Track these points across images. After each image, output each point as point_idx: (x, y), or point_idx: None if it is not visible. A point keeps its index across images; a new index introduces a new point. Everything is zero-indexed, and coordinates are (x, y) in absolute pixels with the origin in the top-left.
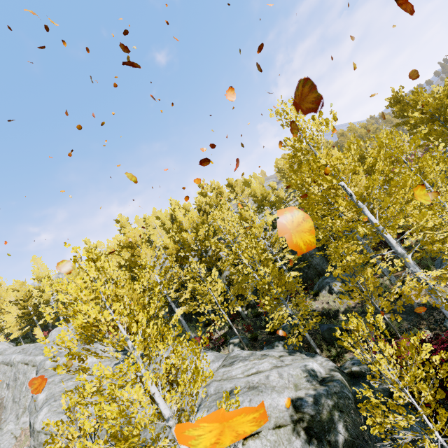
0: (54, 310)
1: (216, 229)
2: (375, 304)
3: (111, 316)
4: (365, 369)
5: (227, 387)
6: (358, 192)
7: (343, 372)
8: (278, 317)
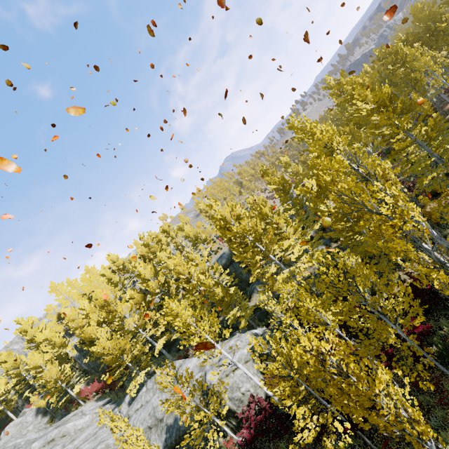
0: (1, 407)
1: (177, 273)
2: (276, 290)
3: (190, 312)
4: (279, 324)
5: (216, 360)
6: (253, 241)
7: (270, 329)
8: (232, 314)
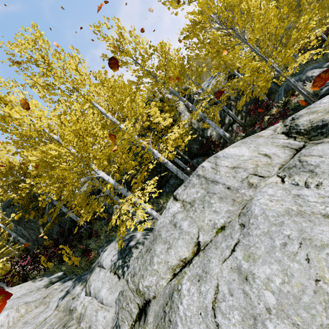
0: None
1: None
2: None
3: None
4: None
5: None
6: None
7: None
8: None
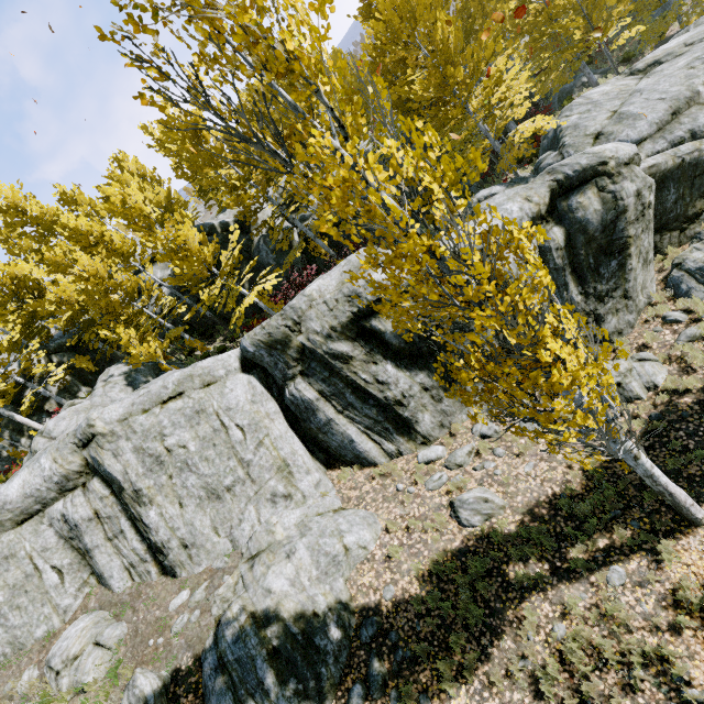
0: None
1: None
2: None
3: None
4: None
5: None
6: None
7: None
8: None
